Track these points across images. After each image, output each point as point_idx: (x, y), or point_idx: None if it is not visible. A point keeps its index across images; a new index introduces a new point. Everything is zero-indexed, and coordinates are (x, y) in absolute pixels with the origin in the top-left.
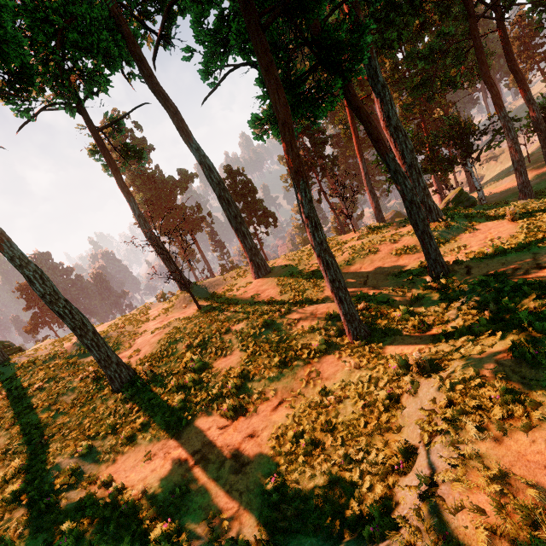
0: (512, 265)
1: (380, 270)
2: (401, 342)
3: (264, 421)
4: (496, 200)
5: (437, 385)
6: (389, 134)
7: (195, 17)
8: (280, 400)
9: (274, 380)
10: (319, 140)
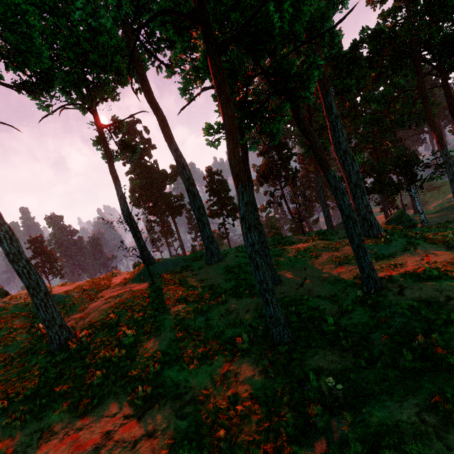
0: (446, 293)
1: (318, 274)
2: (322, 357)
3: (167, 419)
4: (437, 224)
5: (347, 427)
6: (338, 156)
7: (181, 48)
8: (190, 397)
9: (191, 372)
10: (285, 155)
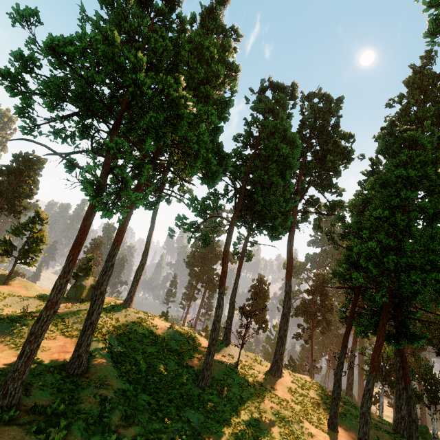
0: None
1: None
2: None
3: None
4: None
5: None
6: (397, 359)
7: (343, 263)
8: None
9: None
10: (327, 306)
